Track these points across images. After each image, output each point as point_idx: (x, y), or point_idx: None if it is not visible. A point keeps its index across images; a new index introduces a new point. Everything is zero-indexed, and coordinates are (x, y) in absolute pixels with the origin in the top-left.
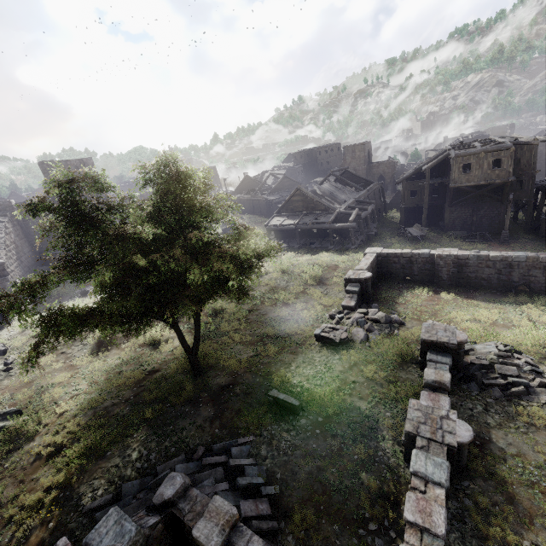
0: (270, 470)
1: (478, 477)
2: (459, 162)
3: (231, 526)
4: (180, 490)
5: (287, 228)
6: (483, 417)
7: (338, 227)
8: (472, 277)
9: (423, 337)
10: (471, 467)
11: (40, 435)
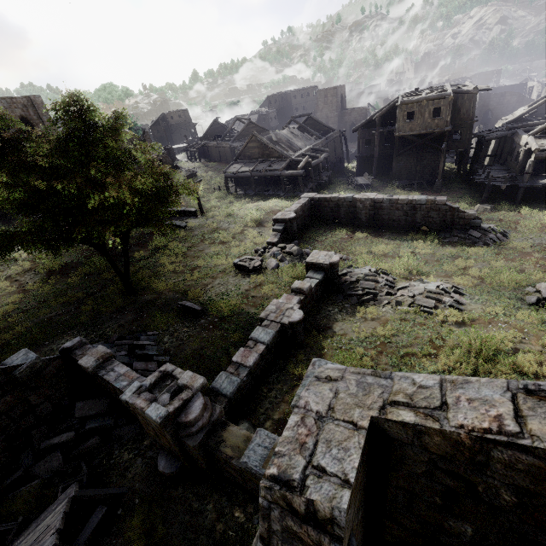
0: (167, 349)
1: (308, 347)
2: (403, 110)
3: (105, 359)
4: (77, 345)
5: (243, 175)
6: (335, 315)
7: (288, 174)
8: (386, 219)
9: (307, 260)
10: (306, 342)
11: None
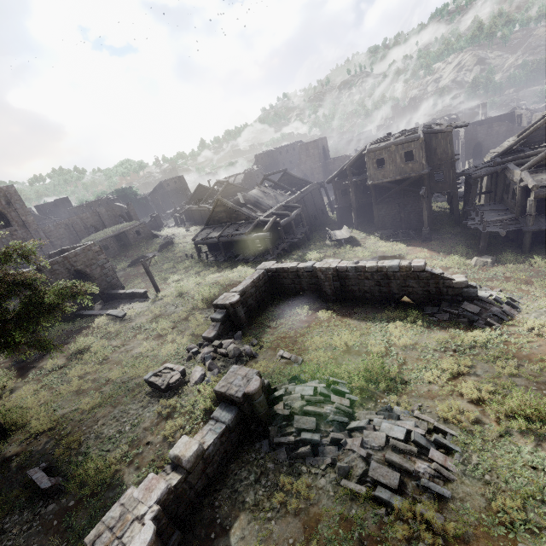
0: None
1: None
2: (372, 158)
3: None
4: None
5: (211, 241)
6: (246, 493)
7: (254, 237)
8: (356, 290)
9: (216, 387)
10: None
11: None
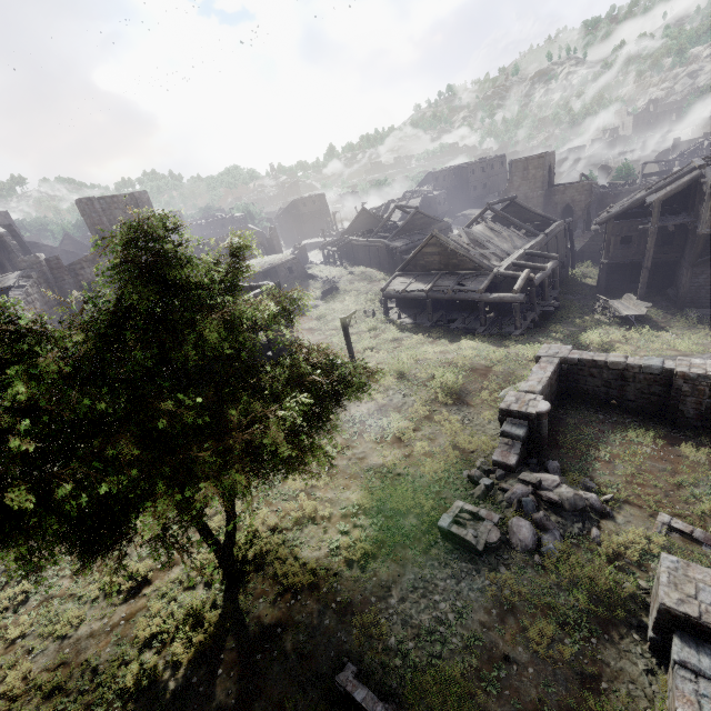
0: None
1: None
2: None
3: None
4: None
5: (414, 296)
6: None
7: (494, 299)
8: None
9: (666, 600)
10: None
11: None
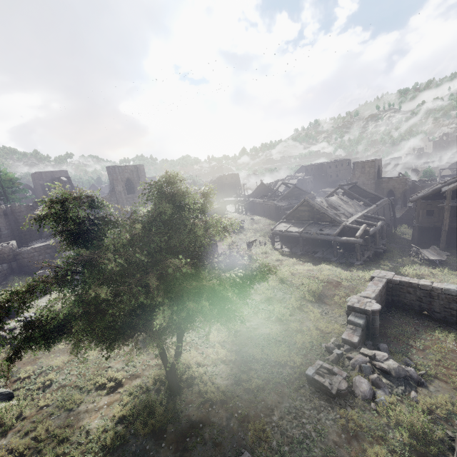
0: None
1: None
2: None
3: None
4: None
5: (292, 234)
6: None
7: (343, 240)
8: None
9: None
10: None
11: (14, 431)
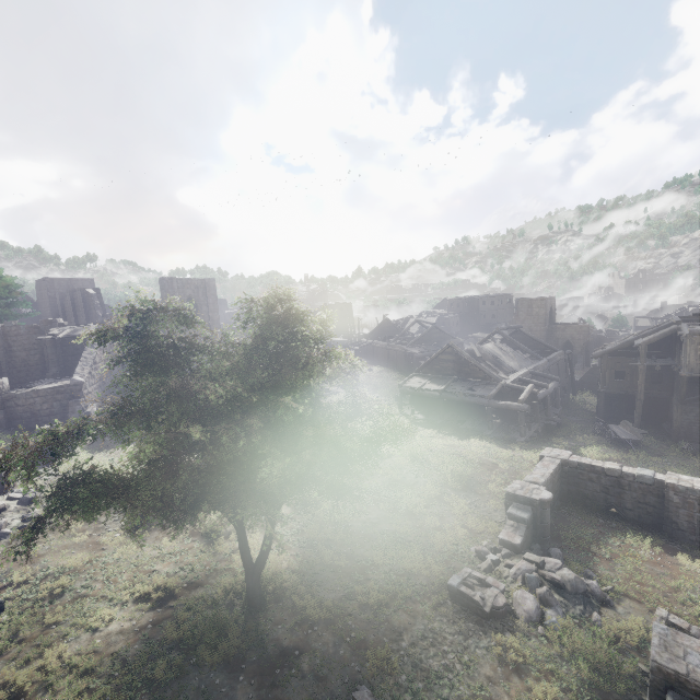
0: None
1: None
2: (696, 342)
3: None
4: None
5: (429, 394)
6: None
7: (501, 406)
8: None
9: (656, 657)
10: None
11: (5, 658)
